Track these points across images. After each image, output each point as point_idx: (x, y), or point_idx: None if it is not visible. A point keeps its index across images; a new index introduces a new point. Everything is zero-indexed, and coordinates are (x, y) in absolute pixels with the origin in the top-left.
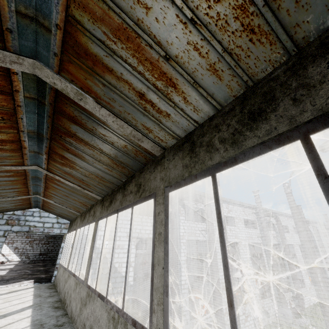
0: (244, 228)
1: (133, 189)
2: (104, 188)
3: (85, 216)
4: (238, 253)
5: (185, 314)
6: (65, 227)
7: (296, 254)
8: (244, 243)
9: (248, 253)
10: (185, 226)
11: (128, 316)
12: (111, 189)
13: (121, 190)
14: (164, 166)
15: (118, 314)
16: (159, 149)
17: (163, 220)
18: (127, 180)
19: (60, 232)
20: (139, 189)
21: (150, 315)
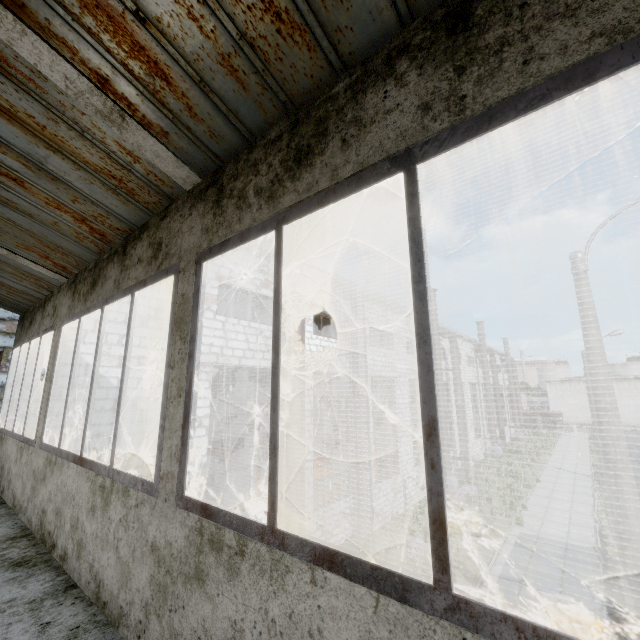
0: (406, 354)
1: None
2: (248, 104)
3: (96, 278)
4: (393, 396)
5: (307, 504)
6: (3, 330)
7: (464, 397)
8: (404, 379)
9: (406, 396)
10: (313, 346)
11: None
12: (287, 111)
13: (409, 59)
14: None
15: None
16: None
17: None
18: None
19: None
20: None
21: None
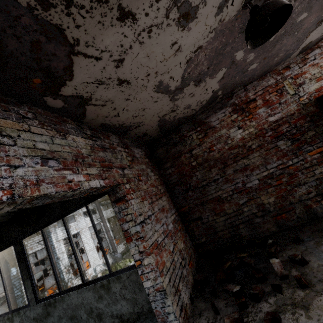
0: (85, 218)
1: None
2: None
3: None
4: (80, 239)
5: None
6: None
7: None
8: (85, 229)
9: (88, 235)
10: None
11: None
12: None
13: None
14: None
15: None
16: None
17: None
18: None
19: None
20: None
21: None
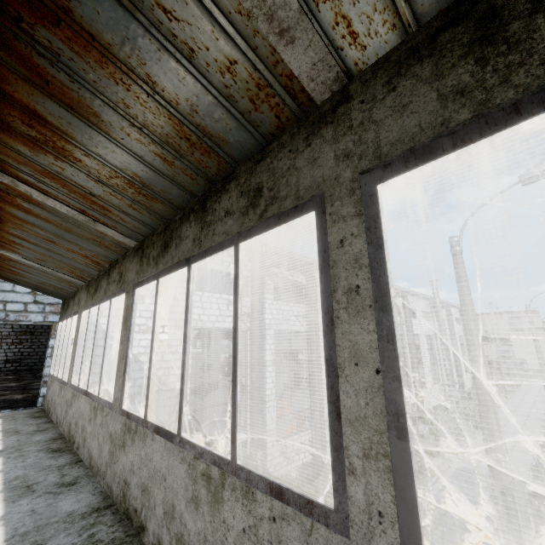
0: None
1: (236, 204)
2: (146, 218)
3: (97, 286)
4: None
5: (271, 435)
6: (52, 311)
7: (421, 347)
8: None
9: None
10: (274, 310)
11: (253, 475)
12: (164, 221)
13: (193, 216)
14: (352, 122)
15: (220, 469)
16: (333, 75)
17: (365, 256)
18: (212, 190)
19: (44, 319)
20: (255, 201)
21: (338, 480)
